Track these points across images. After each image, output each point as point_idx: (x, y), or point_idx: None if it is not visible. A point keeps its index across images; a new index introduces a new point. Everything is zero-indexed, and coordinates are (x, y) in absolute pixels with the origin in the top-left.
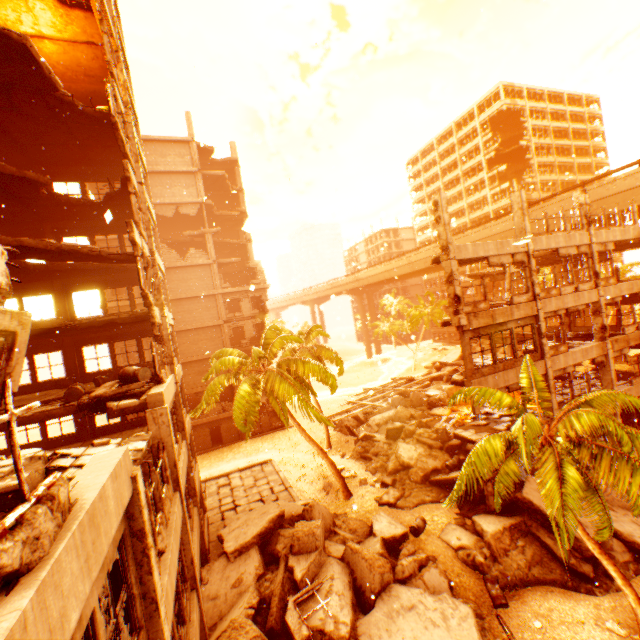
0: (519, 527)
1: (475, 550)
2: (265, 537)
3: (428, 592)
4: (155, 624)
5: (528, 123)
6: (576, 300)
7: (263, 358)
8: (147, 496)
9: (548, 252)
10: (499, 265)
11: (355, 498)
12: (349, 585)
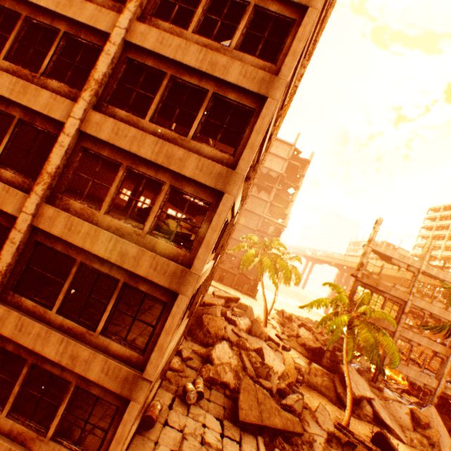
0: (329, 375)
1: (303, 367)
2: (228, 300)
3: (273, 352)
4: (221, 252)
5: None
6: (441, 313)
7: (266, 246)
8: None
9: None
10: (397, 265)
11: (266, 328)
12: (249, 325)
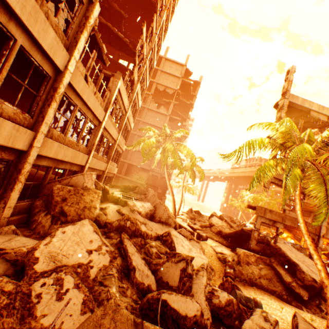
0: (264, 260)
1: (229, 256)
2: (126, 190)
3: (188, 241)
4: (72, 51)
5: None
6: None
7: (167, 137)
8: (95, 54)
9: None
10: (316, 119)
11: None
12: (150, 210)
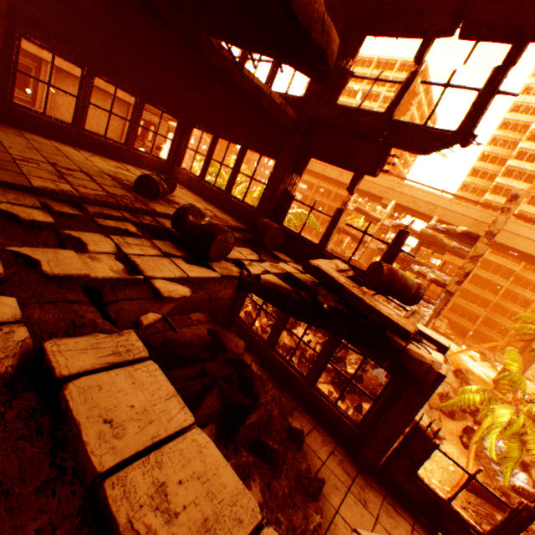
0: None
1: None
2: None
3: None
4: None
5: (413, 108)
6: None
7: None
8: None
9: (431, 234)
10: None
11: None
12: None
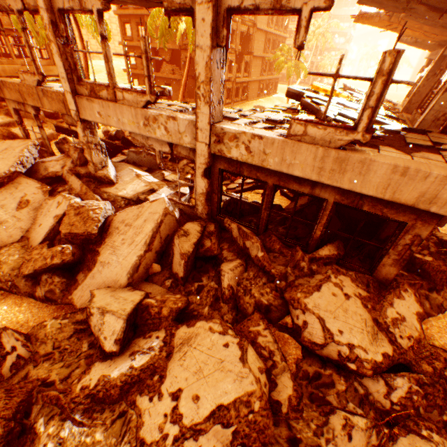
0: None
1: None
2: None
3: None
4: None
5: None
6: None
7: None
8: None
9: None
10: None
11: None
12: None
